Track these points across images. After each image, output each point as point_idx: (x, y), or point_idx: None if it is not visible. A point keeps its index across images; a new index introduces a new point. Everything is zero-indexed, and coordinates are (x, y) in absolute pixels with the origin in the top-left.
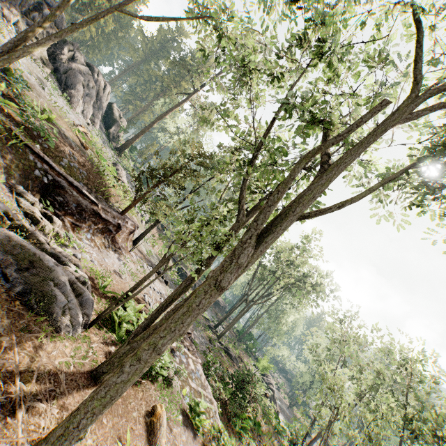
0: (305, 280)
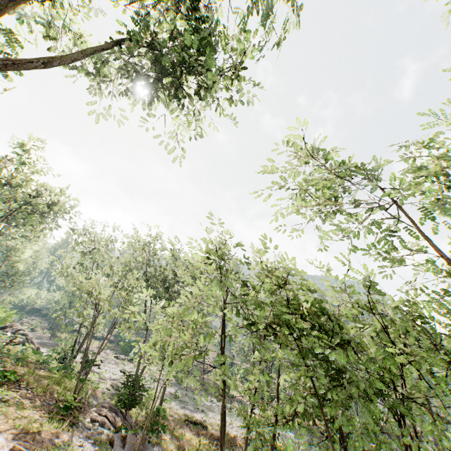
0: (34, 201)
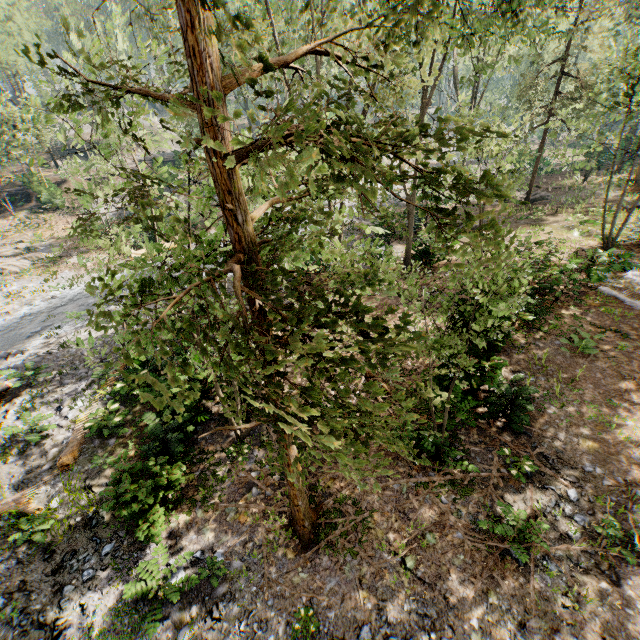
0: None
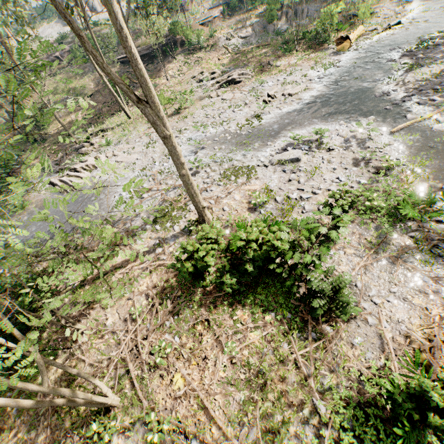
0: None
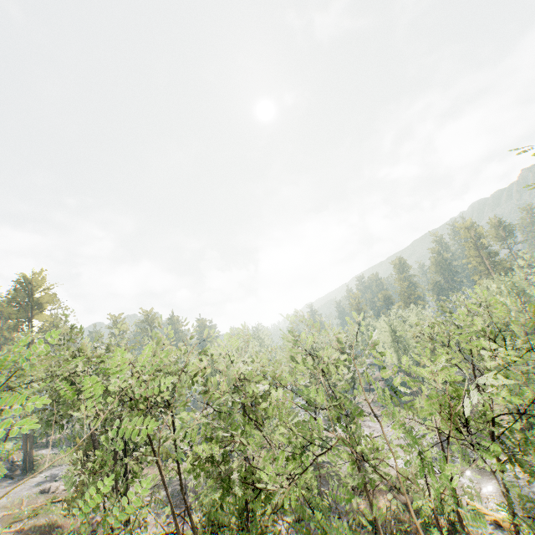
0: None
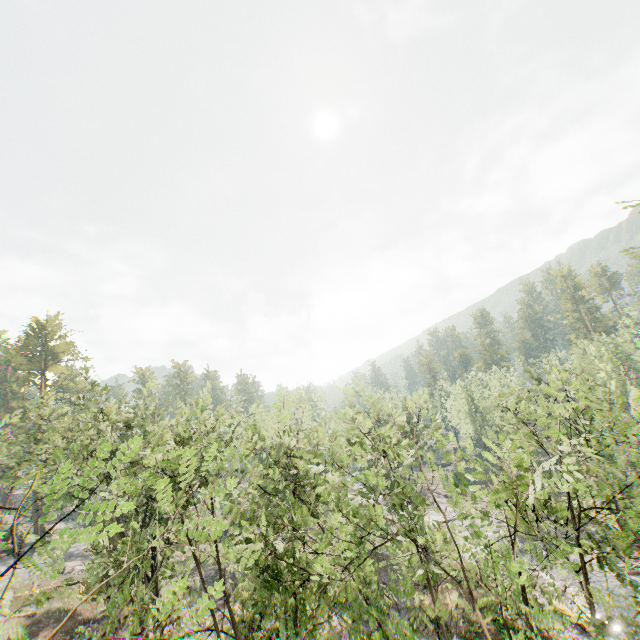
0: None
